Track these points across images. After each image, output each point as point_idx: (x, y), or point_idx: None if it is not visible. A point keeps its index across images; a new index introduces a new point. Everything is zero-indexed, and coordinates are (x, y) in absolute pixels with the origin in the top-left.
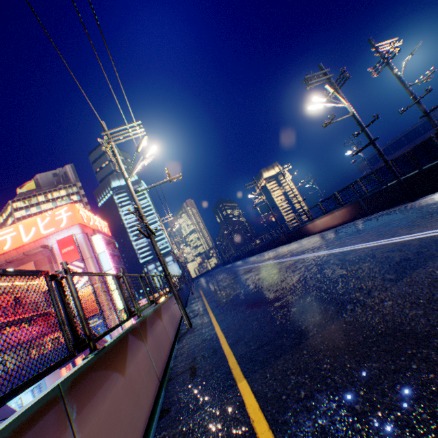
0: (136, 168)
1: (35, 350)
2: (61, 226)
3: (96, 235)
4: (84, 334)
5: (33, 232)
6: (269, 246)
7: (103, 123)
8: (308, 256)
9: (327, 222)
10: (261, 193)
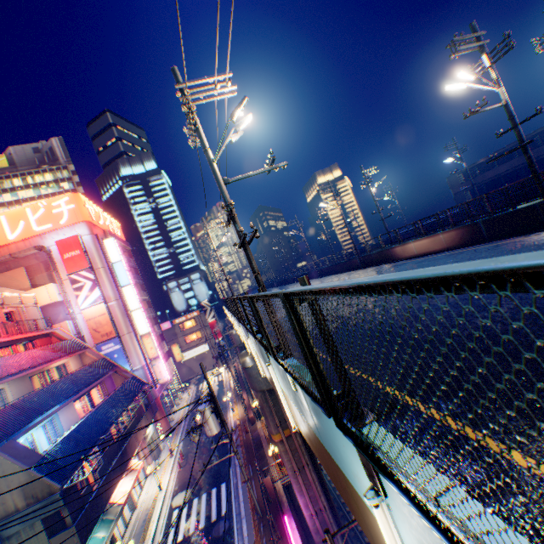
0: (224, 145)
1: (38, 378)
2: (61, 223)
3: (110, 239)
4: (99, 362)
5: (21, 227)
6: (333, 270)
7: (176, 69)
8: None
9: (424, 246)
10: (337, 202)
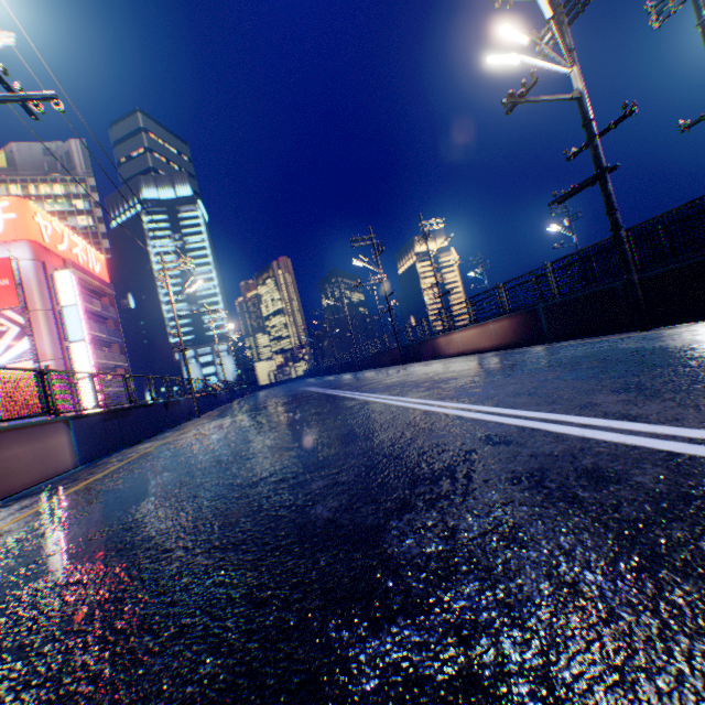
0: None
1: None
2: None
3: (65, 272)
4: None
5: None
6: (375, 361)
7: None
8: (380, 401)
9: (472, 339)
10: (378, 262)
